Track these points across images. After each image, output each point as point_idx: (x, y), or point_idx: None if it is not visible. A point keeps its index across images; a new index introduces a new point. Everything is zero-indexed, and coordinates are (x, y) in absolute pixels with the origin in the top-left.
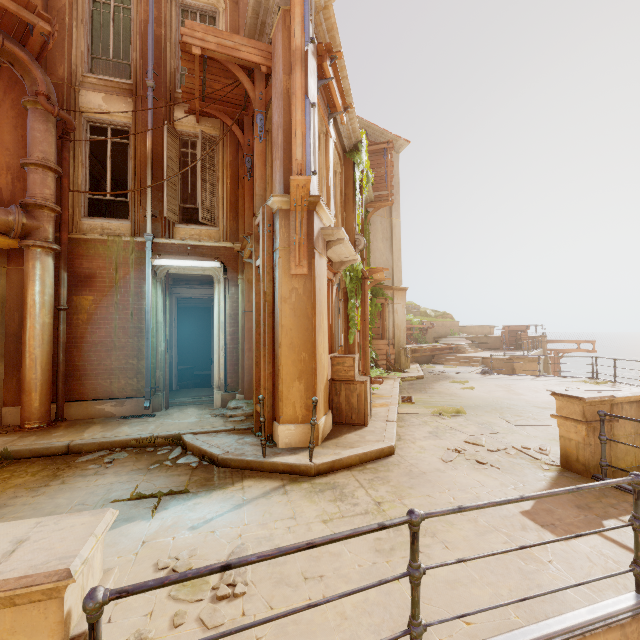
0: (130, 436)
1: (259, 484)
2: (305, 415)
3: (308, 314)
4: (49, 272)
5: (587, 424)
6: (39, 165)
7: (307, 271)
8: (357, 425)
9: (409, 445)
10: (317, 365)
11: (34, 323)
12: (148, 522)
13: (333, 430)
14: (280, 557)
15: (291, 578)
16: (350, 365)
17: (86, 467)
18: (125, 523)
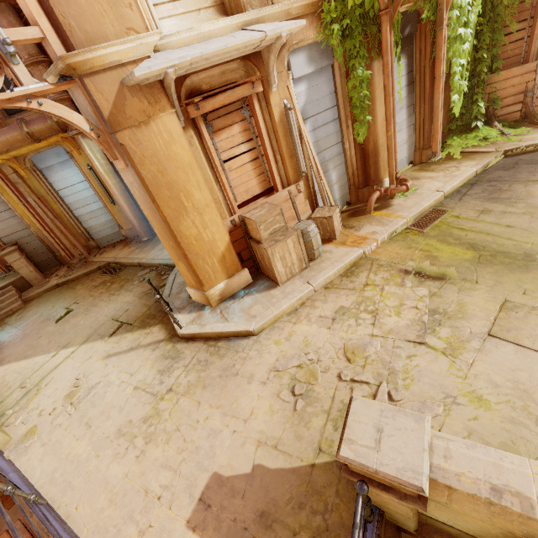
0: (159, 261)
1: (157, 333)
2: (197, 285)
3: (153, 208)
4: (93, 150)
5: (342, 474)
6: (29, 65)
7: (124, 164)
8: (274, 282)
9: (285, 326)
10: (188, 250)
11: (108, 186)
12: (104, 343)
13: (249, 285)
14: (98, 401)
15: (85, 418)
16: (256, 228)
17: (134, 283)
18: (100, 339)
